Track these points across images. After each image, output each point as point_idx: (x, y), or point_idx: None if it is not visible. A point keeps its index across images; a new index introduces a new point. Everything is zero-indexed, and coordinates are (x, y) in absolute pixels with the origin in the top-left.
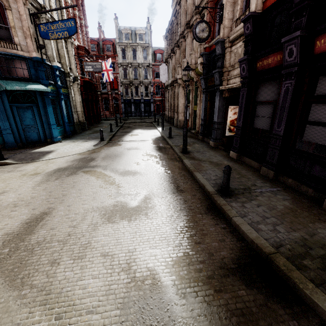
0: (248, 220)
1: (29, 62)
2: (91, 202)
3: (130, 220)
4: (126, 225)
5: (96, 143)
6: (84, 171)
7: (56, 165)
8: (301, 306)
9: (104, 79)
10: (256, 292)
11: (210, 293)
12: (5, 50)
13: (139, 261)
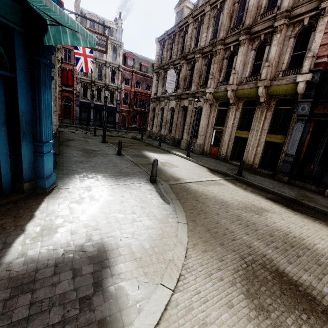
0: None
1: None
2: None
3: None
4: None
5: (157, 192)
6: None
7: None
8: None
9: (77, 67)
10: None
11: None
12: None
13: None
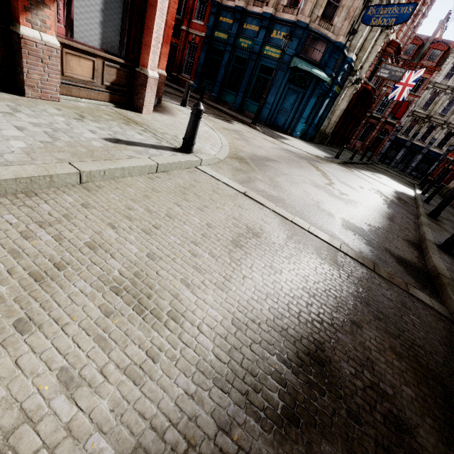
0: (447, 265)
1: (330, 47)
2: (306, 175)
3: (331, 196)
4: (326, 195)
5: (328, 156)
6: (309, 162)
7: (288, 148)
8: (434, 295)
9: (391, 96)
10: (401, 267)
11: (364, 242)
12: (319, 29)
13: (326, 206)
